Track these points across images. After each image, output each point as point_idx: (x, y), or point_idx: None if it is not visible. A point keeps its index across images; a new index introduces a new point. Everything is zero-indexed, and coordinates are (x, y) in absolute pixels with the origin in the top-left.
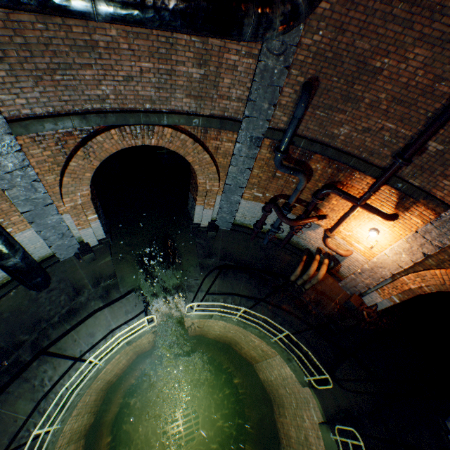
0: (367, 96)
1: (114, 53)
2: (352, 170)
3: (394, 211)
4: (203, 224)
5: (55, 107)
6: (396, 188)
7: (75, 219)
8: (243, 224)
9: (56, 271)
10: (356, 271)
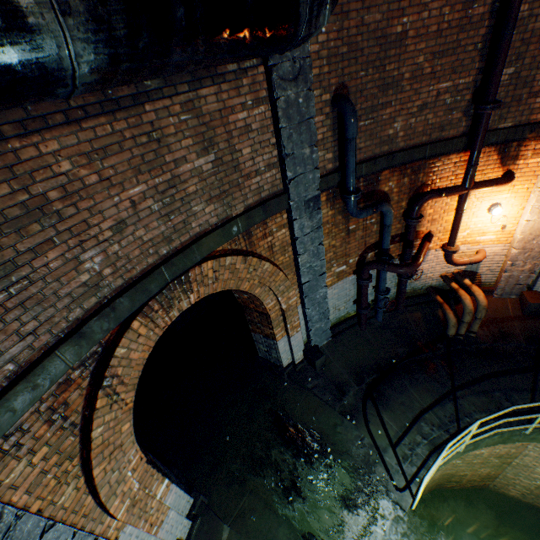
0: (404, 71)
1: (81, 199)
2: (430, 161)
3: (503, 171)
4: (297, 359)
5: (17, 357)
6: (492, 143)
7: (142, 522)
8: (340, 319)
9: None
10: (506, 266)
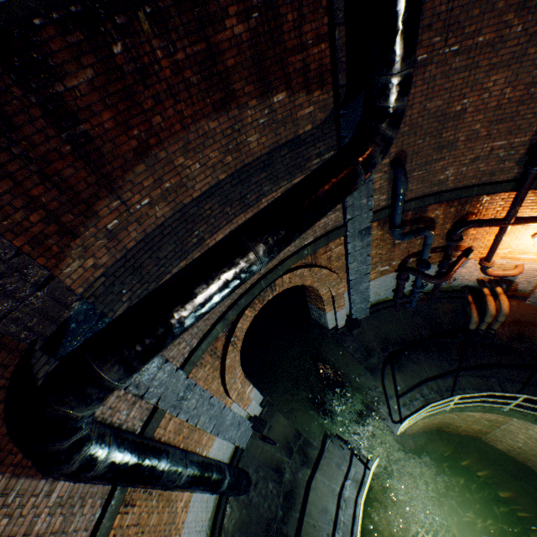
0: (460, 135)
1: None
2: (478, 197)
3: None
4: (340, 325)
5: (203, 329)
6: None
7: (241, 403)
8: (379, 301)
9: (247, 462)
10: None
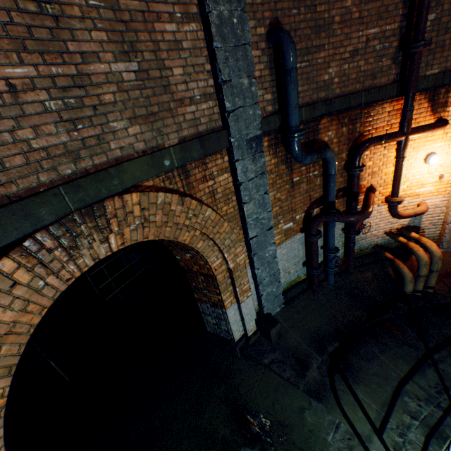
0: (334, 14)
1: None
2: (365, 110)
3: (434, 119)
4: (250, 330)
5: None
6: (423, 89)
7: None
8: (291, 283)
9: None
10: (449, 216)
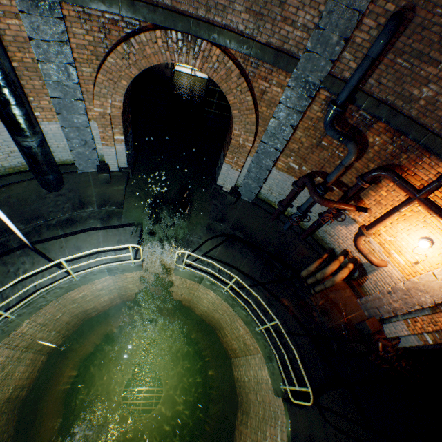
0: None
1: None
2: (422, 151)
3: None
4: (225, 188)
5: None
6: None
7: (101, 130)
8: (267, 201)
9: (71, 180)
10: (385, 289)
